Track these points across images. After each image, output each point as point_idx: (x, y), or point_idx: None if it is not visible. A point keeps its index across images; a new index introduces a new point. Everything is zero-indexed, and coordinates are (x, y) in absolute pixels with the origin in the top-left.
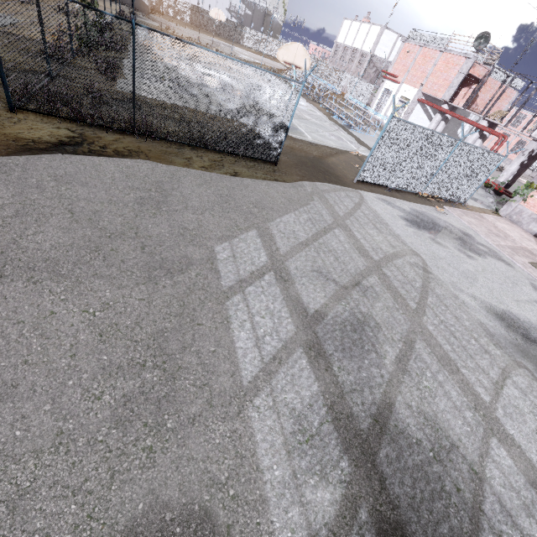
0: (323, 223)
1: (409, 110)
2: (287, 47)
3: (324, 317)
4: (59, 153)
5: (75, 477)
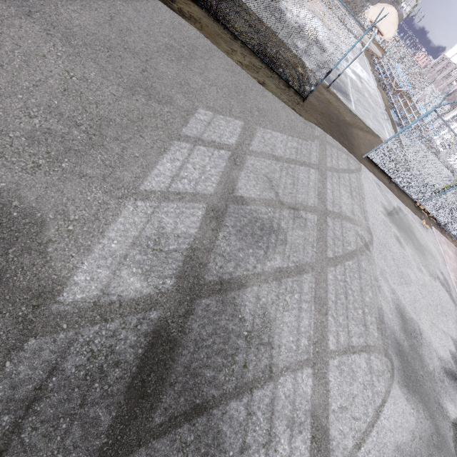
0: (306, 158)
1: None
2: (381, 7)
3: (244, 204)
4: None
5: None
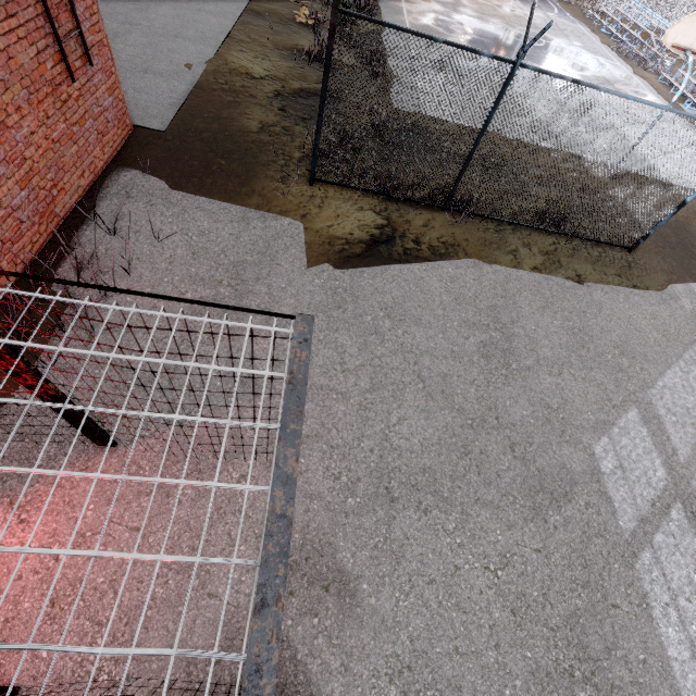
0: None
1: None
2: (692, 18)
3: None
4: (376, 261)
5: None
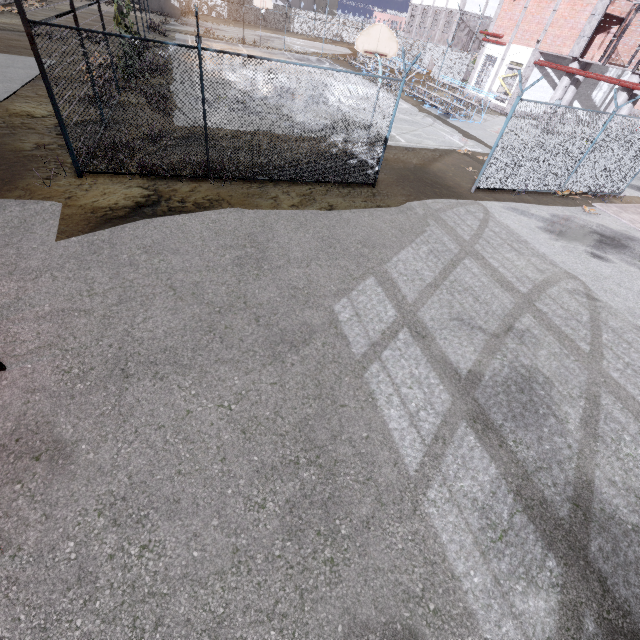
0: (448, 254)
1: (524, 78)
2: (367, 32)
3: (480, 378)
4: (140, 219)
5: (264, 599)
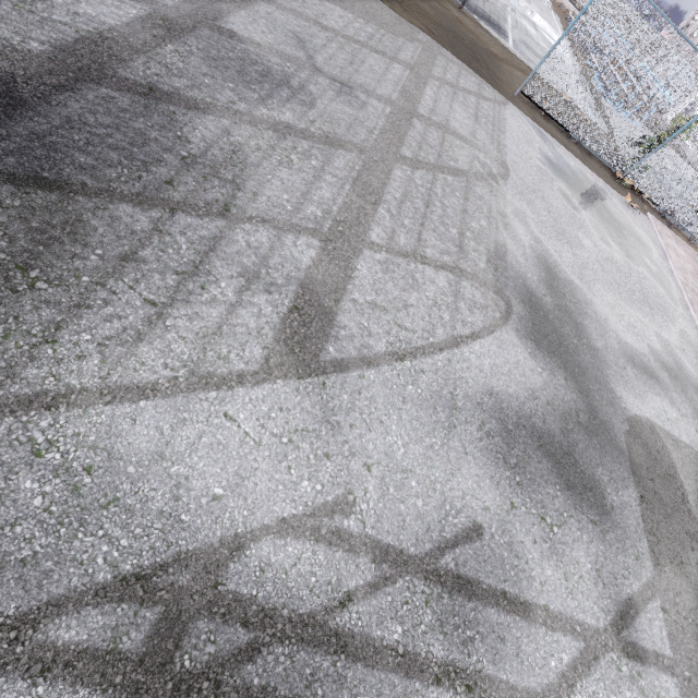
0: (388, 50)
1: None
2: None
3: (234, 39)
4: None
5: None
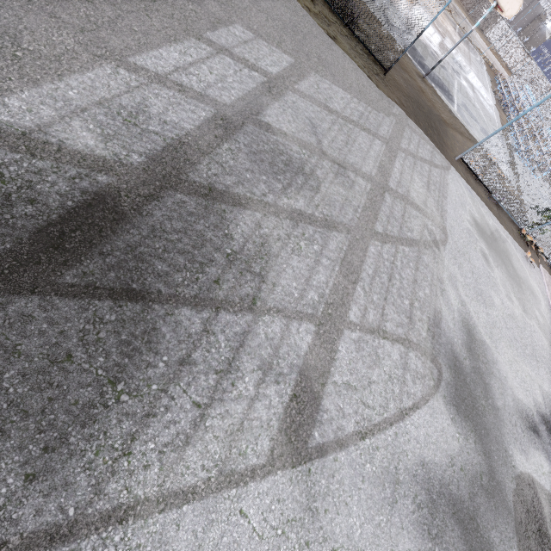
0: (372, 127)
1: None
2: None
3: (269, 132)
4: None
5: None
